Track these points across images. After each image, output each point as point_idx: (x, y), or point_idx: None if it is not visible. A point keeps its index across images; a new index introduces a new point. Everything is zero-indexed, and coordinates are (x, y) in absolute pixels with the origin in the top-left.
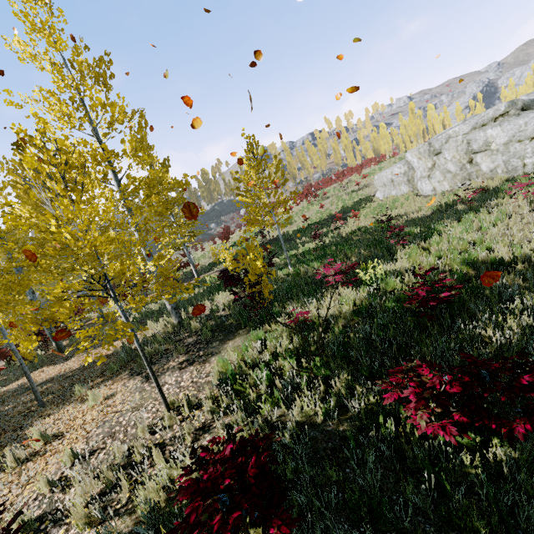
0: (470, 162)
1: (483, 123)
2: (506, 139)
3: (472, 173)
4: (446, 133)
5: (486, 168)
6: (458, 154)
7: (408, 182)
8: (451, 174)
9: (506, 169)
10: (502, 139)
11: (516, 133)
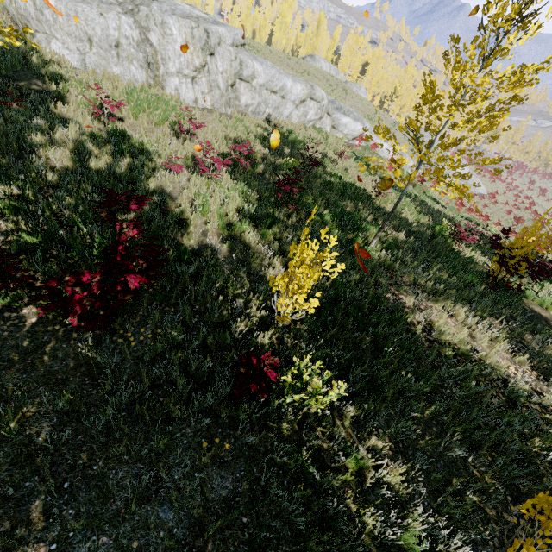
0: (232, 85)
1: (237, 44)
2: (263, 82)
3: (231, 100)
4: (218, 29)
5: (245, 102)
6: (230, 71)
7: (148, 65)
8: (220, 92)
9: (255, 110)
10: (262, 80)
11: (269, 81)
